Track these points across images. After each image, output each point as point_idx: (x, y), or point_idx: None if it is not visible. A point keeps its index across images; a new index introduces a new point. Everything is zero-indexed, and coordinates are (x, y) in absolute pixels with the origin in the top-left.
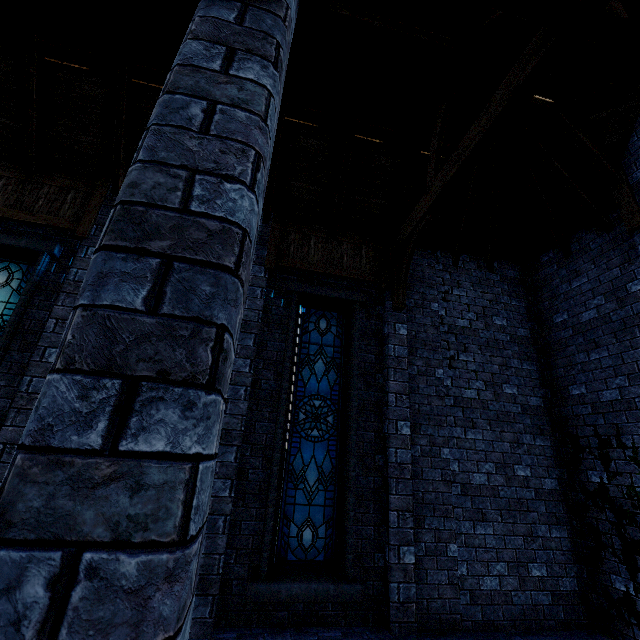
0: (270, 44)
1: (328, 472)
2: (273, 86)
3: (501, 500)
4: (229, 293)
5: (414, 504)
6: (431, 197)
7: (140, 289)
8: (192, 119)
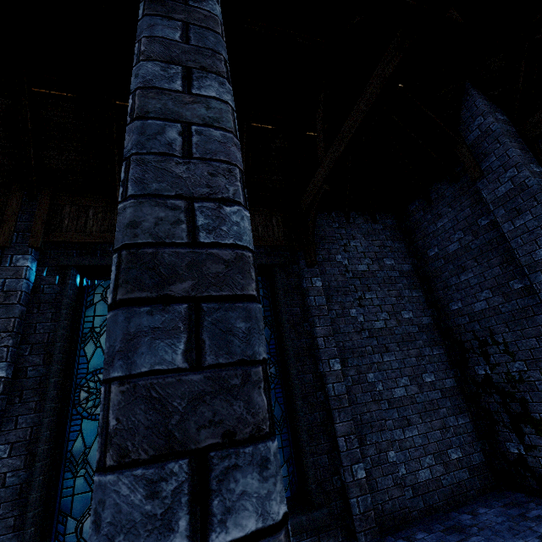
0: (219, 60)
1: (280, 417)
2: (232, 101)
3: (418, 405)
4: (259, 322)
5: (355, 426)
6: (325, 170)
7: (176, 343)
8: (172, 144)
